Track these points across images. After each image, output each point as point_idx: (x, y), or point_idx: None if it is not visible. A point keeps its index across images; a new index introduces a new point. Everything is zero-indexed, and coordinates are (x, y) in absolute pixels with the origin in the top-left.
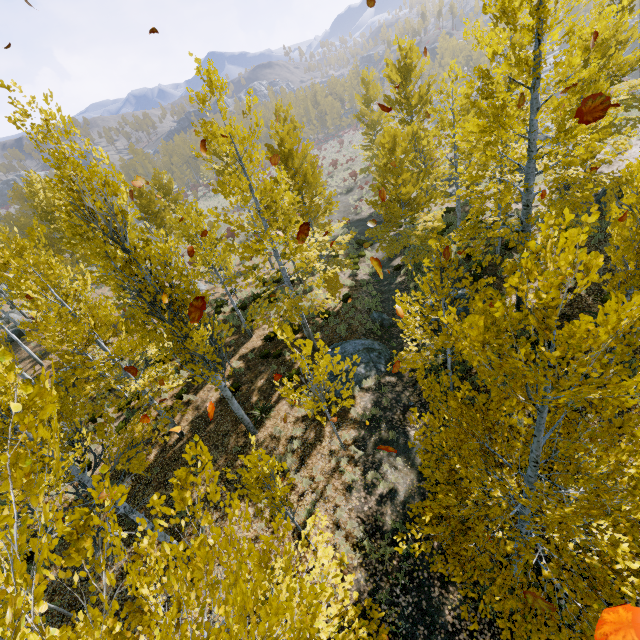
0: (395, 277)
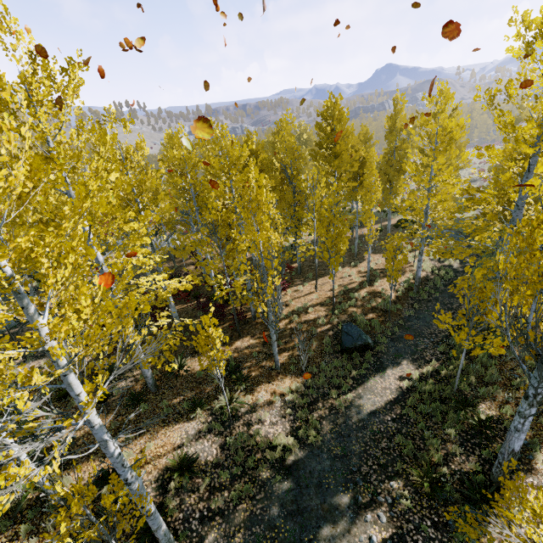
0: None
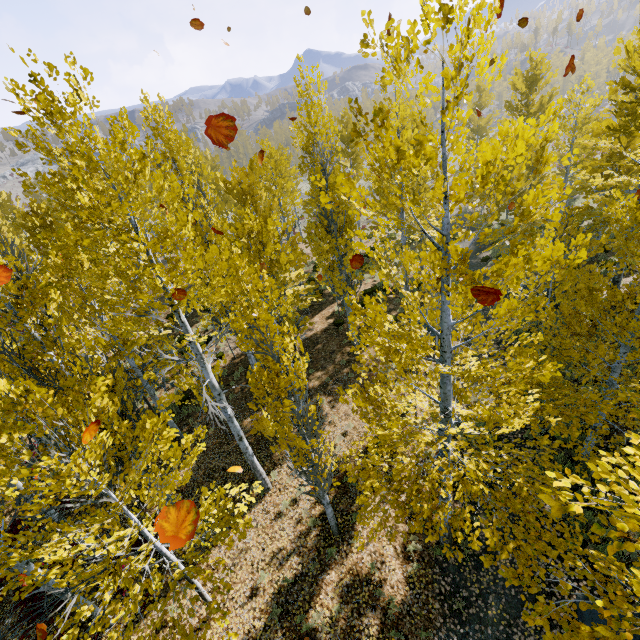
0: (482, 266)
